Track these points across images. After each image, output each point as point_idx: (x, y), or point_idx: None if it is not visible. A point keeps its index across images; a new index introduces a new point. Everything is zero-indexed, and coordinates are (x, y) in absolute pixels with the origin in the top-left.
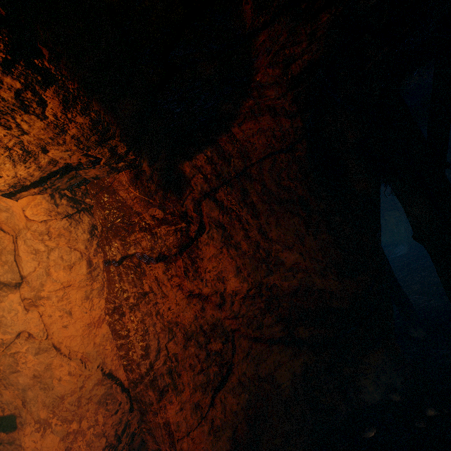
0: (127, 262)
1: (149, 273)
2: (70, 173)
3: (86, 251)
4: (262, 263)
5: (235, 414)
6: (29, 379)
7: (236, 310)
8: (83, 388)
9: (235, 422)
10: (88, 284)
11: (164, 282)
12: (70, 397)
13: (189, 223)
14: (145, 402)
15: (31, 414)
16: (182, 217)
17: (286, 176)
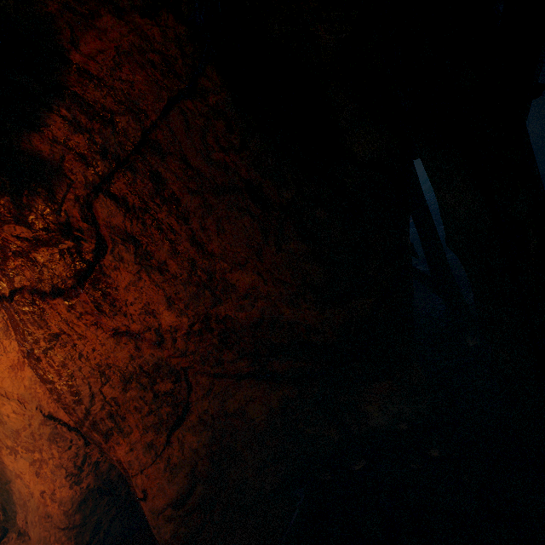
0: (19, 298)
1: (50, 312)
2: None
3: None
4: (204, 290)
5: (195, 452)
6: None
7: (182, 347)
8: (32, 426)
9: (195, 459)
10: None
11: (74, 321)
12: (24, 432)
13: (79, 241)
14: (95, 441)
15: (0, 440)
16: (64, 232)
17: (215, 143)
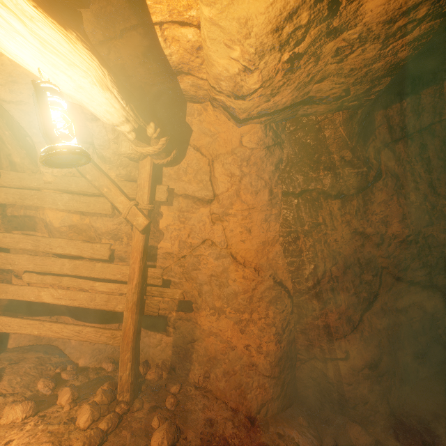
0: (306, 195)
1: (324, 207)
2: (297, 107)
3: (269, 181)
4: (425, 215)
5: (379, 331)
6: (206, 277)
7: (390, 251)
8: (255, 290)
9: (379, 336)
10: (268, 209)
11: (337, 217)
12: (243, 295)
13: (370, 169)
14: (307, 308)
15: (206, 302)
16: (365, 162)
17: None
